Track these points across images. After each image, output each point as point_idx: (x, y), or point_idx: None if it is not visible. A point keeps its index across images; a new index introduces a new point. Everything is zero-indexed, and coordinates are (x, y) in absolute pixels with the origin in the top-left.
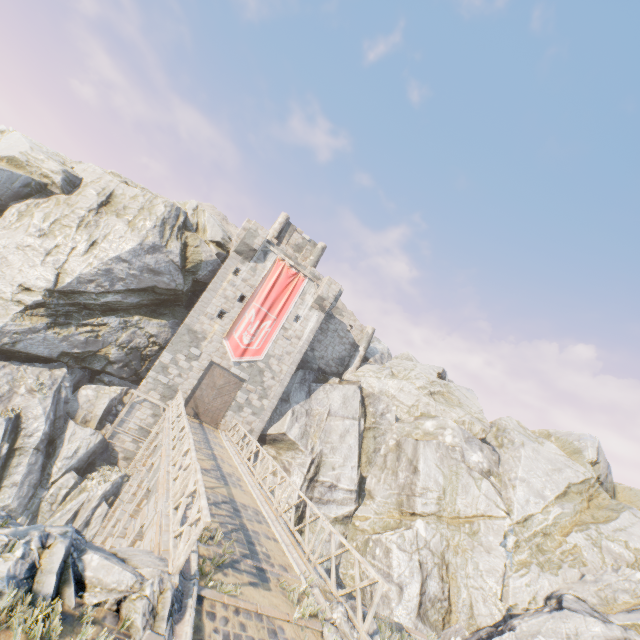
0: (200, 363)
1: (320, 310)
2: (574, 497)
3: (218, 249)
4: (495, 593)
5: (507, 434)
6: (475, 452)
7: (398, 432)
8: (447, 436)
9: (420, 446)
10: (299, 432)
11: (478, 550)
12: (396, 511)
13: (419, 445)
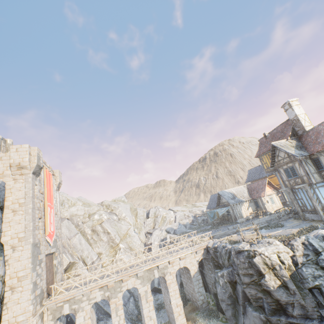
0: (43, 262)
1: (58, 190)
2: (131, 212)
3: None
4: (141, 243)
5: (111, 206)
6: (114, 216)
7: (88, 227)
8: (105, 216)
9: (104, 225)
10: (71, 256)
11: (133, 238)
12: (112, 249)
13: (103, 225)
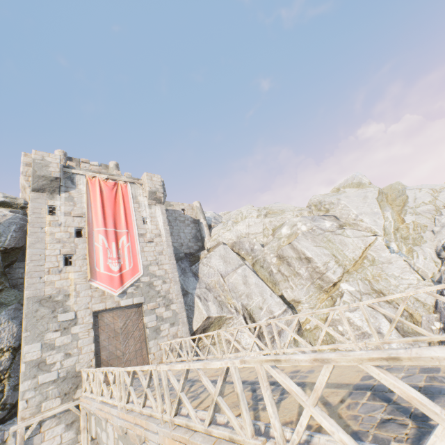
0: (82, 324)
1: (158, 203)
2: (383, 204)
3: (7, 209)
4: (418, 279)
5: (324, 202)
6: (324, 222)
7: (271, 251)
8: (301, 227)
9: (296, 244)
10: (216, 307)
11: (385, 267)
12: (322, 294)
13: (294, 244)
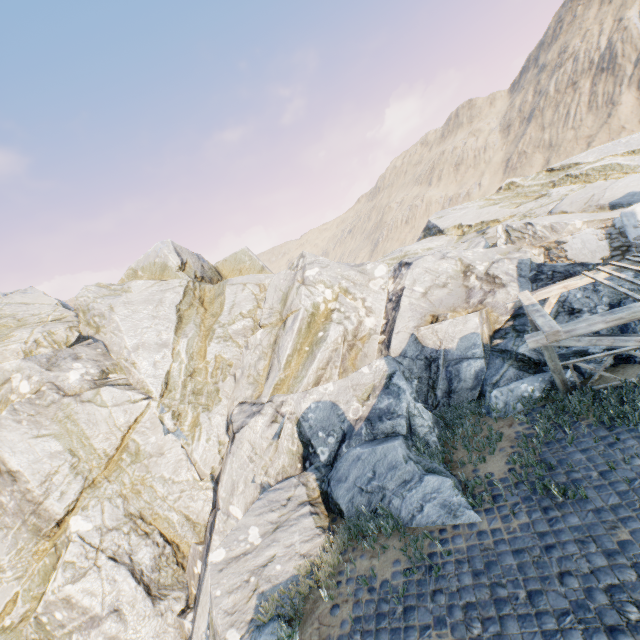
0: None
1: None
2: (191, 314)
3: None
4: (195, 480)
5: (94, 310)
6: (70, 369)
7: None
8: (21, 386)
9: None
10: None
11: (153, 464)
12: (42, 542)
13: None
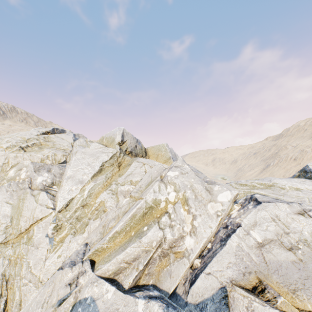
0: None
1: None
2: (109, 169)
3: None
4: (38, 279)
5: (73, 151)
6: (41, 175)
7: None
8: (22, 174)
9: None
10: None
11: (31, 251)
12: None
13: None
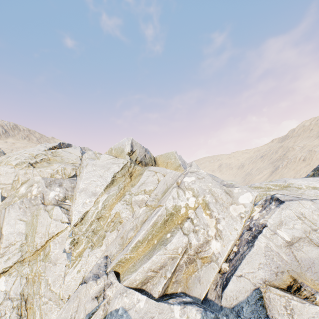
0: None
1: None
2: (120, 180)
3: None
4: (59, 296)
5: (83, 164)
6: (53, 190)
7: (2, 209)
8: (34, 190)
9: (6, 212)
10: None
11: (48, 268)
12: None
13: (6, 212)
